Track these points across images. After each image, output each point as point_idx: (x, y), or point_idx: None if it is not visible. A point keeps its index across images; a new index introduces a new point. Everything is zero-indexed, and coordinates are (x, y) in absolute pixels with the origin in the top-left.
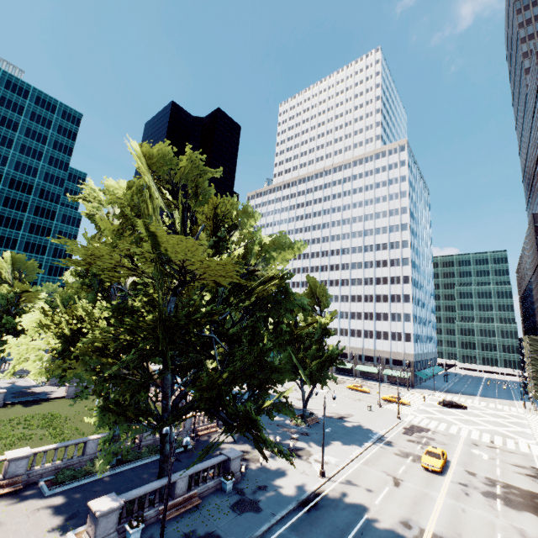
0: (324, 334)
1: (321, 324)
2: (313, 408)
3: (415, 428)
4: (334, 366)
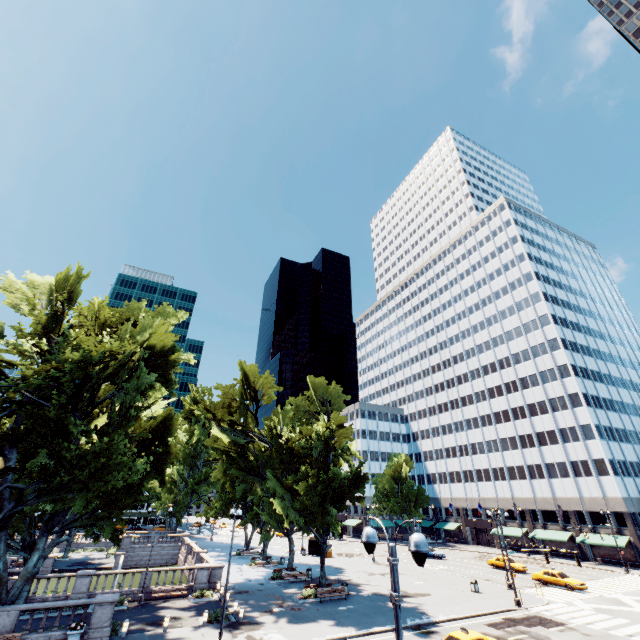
0: (327, 449)
1: (321, 435)
2: (371, 584)
3: (532, 620)
4: (351, 496)
